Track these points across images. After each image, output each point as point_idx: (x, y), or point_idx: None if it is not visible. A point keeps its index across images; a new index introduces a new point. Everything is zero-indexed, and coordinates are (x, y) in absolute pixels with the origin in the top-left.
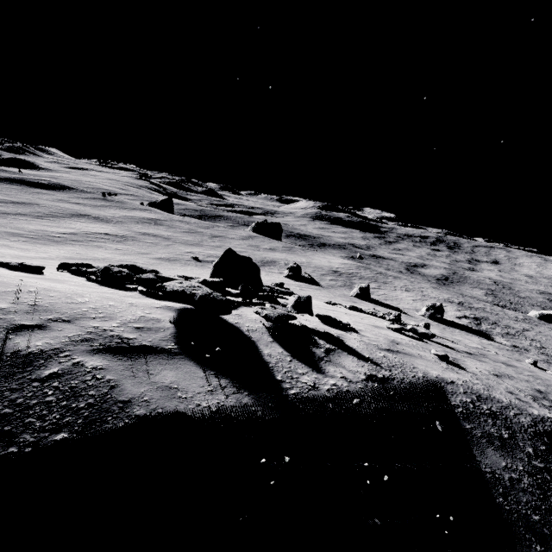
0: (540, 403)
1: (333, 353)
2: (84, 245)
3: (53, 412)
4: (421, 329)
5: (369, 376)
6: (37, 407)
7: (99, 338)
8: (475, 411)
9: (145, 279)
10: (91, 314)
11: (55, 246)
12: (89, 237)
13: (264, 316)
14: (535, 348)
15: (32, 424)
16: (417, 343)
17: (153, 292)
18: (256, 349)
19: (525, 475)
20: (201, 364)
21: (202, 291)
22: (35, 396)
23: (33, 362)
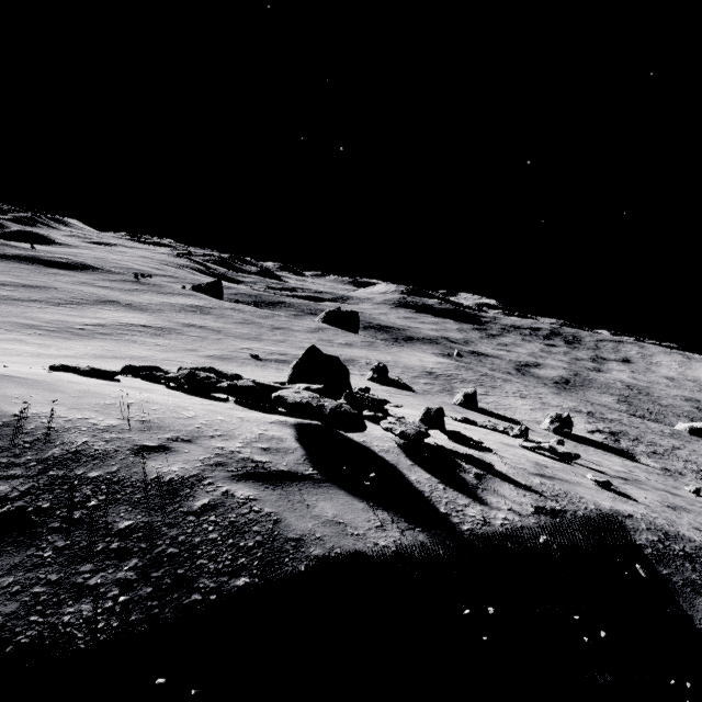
0: None
1: (485, 479)
2: (116, 339)
3: (223, 552)
4: (561, 447)
5: (537, 508)
6: (203, 546)
7: (232, 462)
8: (667, 553)
9: (242, 387)
10: (208, 432)
11: (80, 341)
12: (121, 329)
13: (399, 433)
14: (691, 472)
15: (205, 567)
16: (563, 466)
17: (247, 403)
18: (401, 475)
19: None
20: (353, 493)
21: (330, 403)
22: (196, 532)
23: (178, 492)
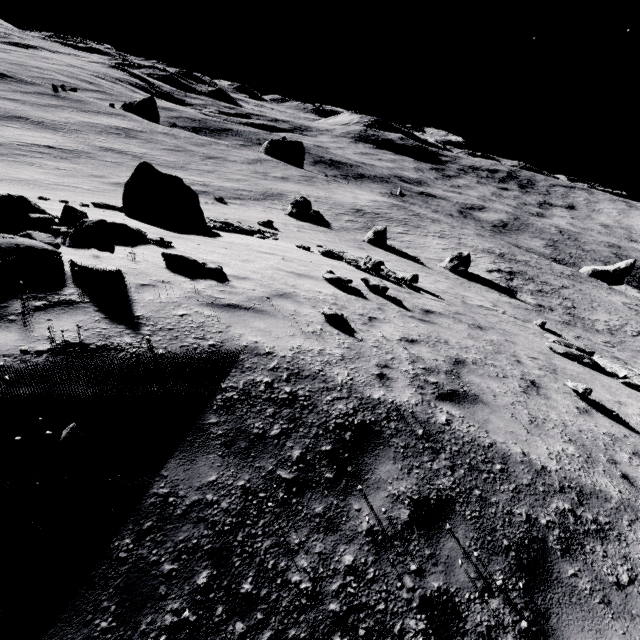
0: (422, 379)
1: (58, 308)
2: (9, 160)
3: None
4: (374, 280)
5: (66, 346)
6: None
7: None
8: (258, 397)
9: None
10: None
11: None
12: (19, 150)
13: None
14: (563, 308)
15: None
16: (339, 298)
17: None
18: None
19: (236, 495)
20: None
21: None
22: None
23: None
